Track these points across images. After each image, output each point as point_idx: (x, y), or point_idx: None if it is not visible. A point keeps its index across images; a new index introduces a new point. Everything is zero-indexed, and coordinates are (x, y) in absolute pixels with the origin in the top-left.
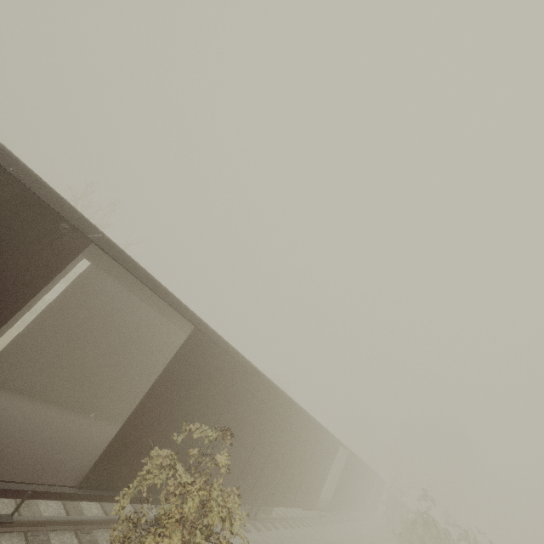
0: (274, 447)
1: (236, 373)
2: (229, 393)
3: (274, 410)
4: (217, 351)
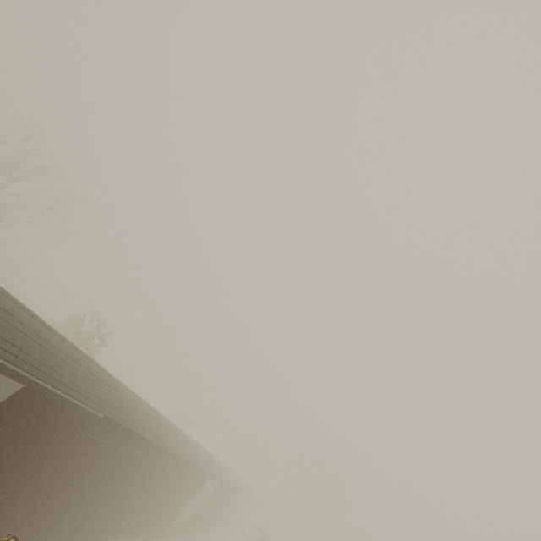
0: (120, 487)
1: (82, 425)
2: (67, 443)
3: (128, 456)
4: (57, 406)
